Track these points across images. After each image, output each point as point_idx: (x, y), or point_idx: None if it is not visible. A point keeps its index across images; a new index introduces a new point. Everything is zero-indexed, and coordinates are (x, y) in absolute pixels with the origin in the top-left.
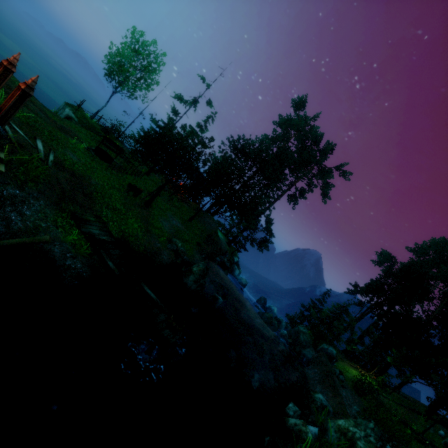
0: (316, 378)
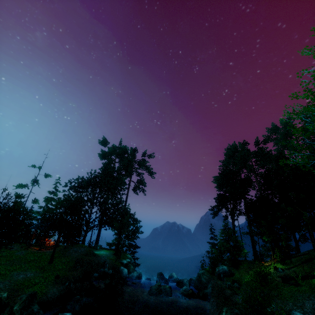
0: (215, 307)
